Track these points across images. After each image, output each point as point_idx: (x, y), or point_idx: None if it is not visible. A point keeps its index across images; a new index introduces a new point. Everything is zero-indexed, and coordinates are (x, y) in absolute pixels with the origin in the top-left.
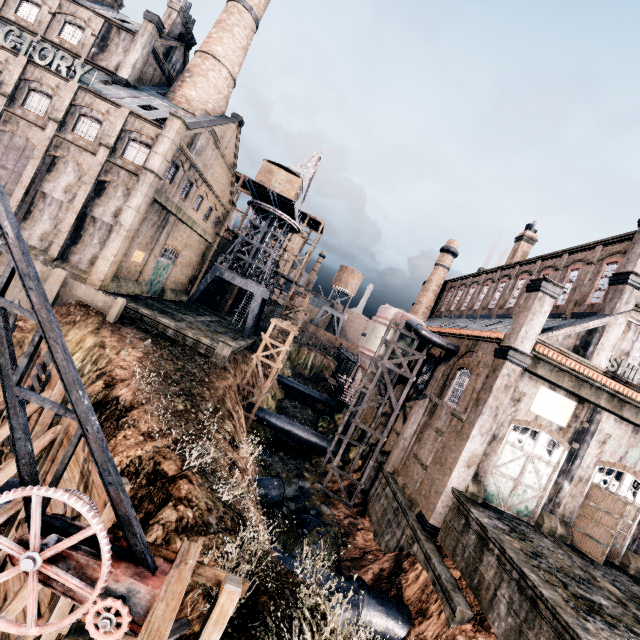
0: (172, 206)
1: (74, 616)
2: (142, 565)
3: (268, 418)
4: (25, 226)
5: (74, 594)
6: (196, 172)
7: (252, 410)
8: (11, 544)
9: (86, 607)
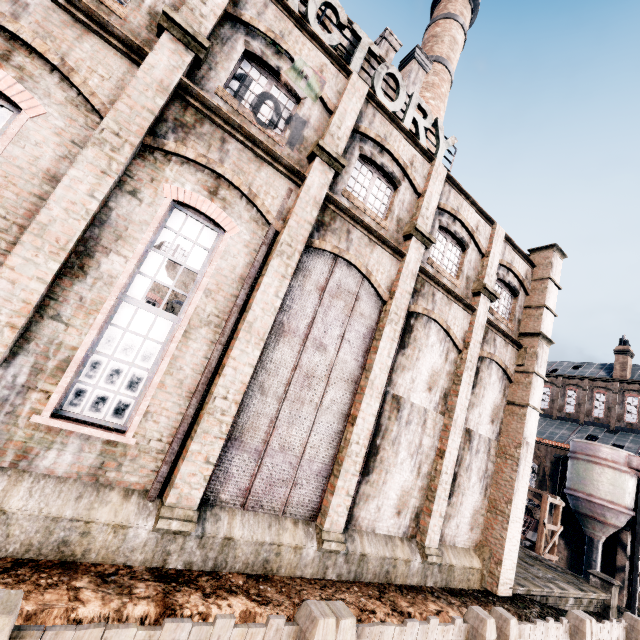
0: None
1: None
2: None
3: None
4: (367, 490)
5: None
6: None
7: None
8: None
9: None
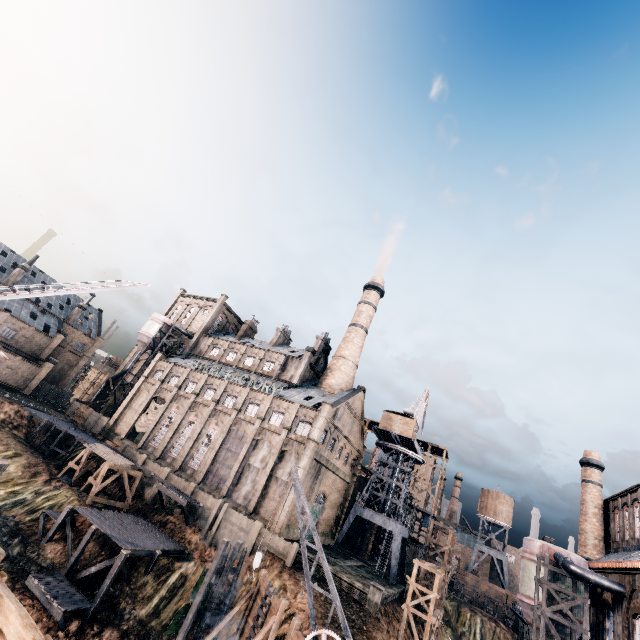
0: (323, 459)
1: None
2: None
3: None
4: (236, 489)
5: None
6: (338, 431)
7: None
8: None
9: None
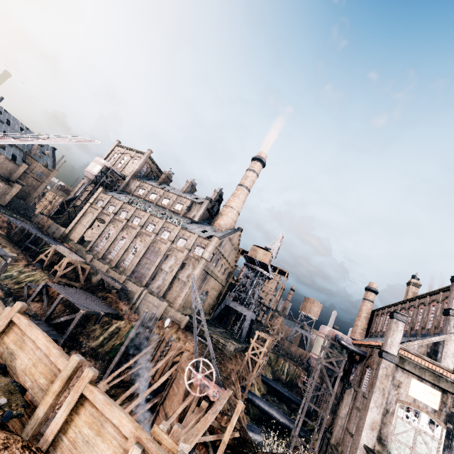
0: (209, 271)
1: (207, 392)
2: (220, 386)
3: (254, 399)
4: (152, 282)
5: (205, 390)
6: (221, 254)
7: (245, 390)
8: (195, 371)
9: (209, 390)
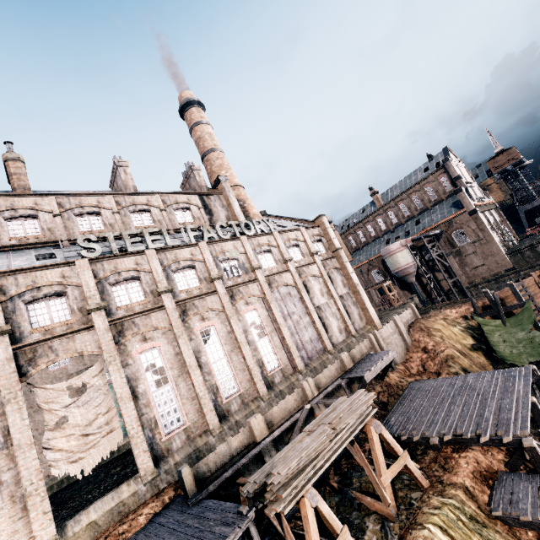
0: None
1: None
2: None
3: None
4: (330, 334)
5: None
6: None
7: None
8: None
9: None
